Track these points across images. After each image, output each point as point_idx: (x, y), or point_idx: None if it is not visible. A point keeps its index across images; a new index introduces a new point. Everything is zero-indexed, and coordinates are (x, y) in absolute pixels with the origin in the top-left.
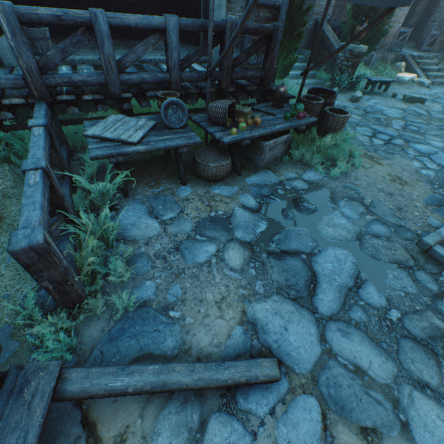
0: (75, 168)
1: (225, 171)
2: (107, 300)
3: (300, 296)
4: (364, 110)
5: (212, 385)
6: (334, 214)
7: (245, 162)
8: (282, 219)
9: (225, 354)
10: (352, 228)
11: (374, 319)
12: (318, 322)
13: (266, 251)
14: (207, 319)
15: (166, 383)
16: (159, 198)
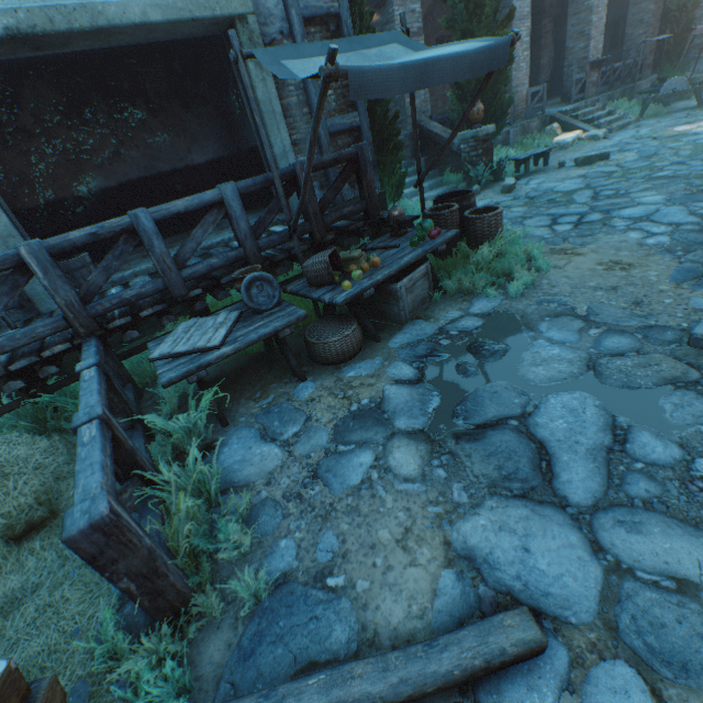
0: (148, 410)
1: (354, 341)
2: (227, 592)
3: (531, 487)
4: (527, 197)
5: (427, 687)
6: (536, 345)
7: (381, 321)
8: (461, 379)
9: (437, 627)
10: (573, 356)
11: (673, 485)
12: (577, 522)
13: (452, 434)
14: (390, 574)
15: (344, 702)
16: (271, 412)
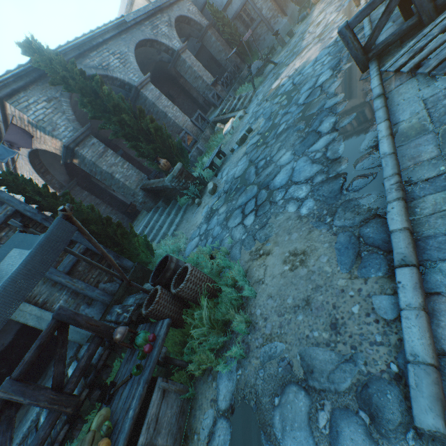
0: None
1: None
2: None
3: None
4: (224, 192)
5: None
6: None
7: None
8: None
9: None
10: None
11: None
12: None
13: None
14: None
15: None
16: None
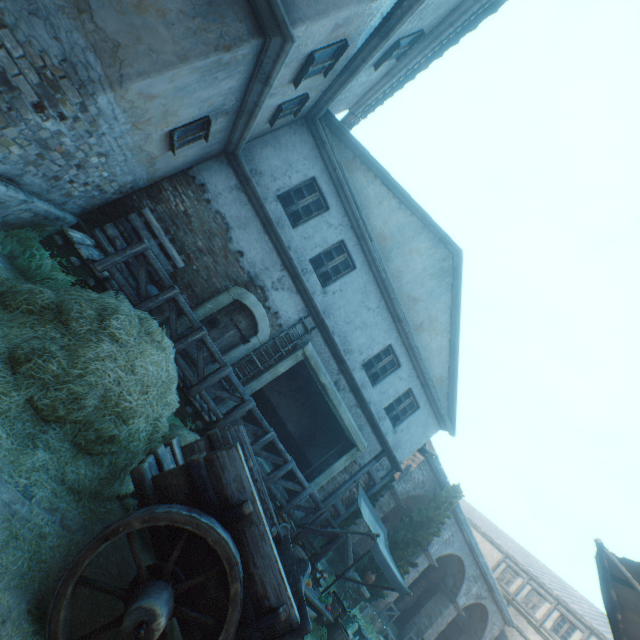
0: None
1: None
2: None
3: None
4: None
5: None
6: None
7: None
8: None
9: None
10: None
11: None
12: None
13: None
14: None
15: None
16: None
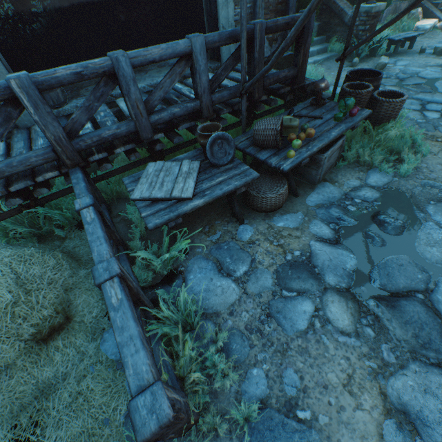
0: (119, 227)
1: (284, 197)
2: (217, 406)
3: None
4: (397, 78)
5: None
6: (428, 226)
7: (296, 178)
8: (371, 247)
9: None
10: None
11: None
12: None
13: (372, 297)
14: (343, 414)
15: None
16: (221, 248)
